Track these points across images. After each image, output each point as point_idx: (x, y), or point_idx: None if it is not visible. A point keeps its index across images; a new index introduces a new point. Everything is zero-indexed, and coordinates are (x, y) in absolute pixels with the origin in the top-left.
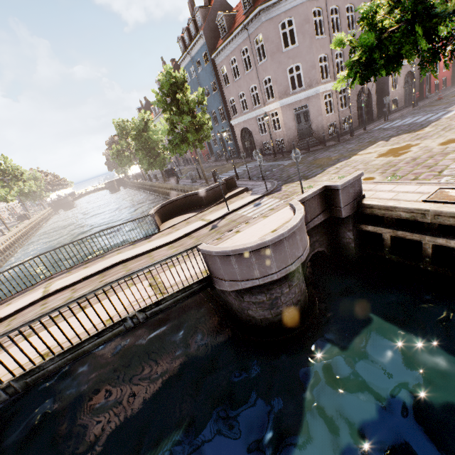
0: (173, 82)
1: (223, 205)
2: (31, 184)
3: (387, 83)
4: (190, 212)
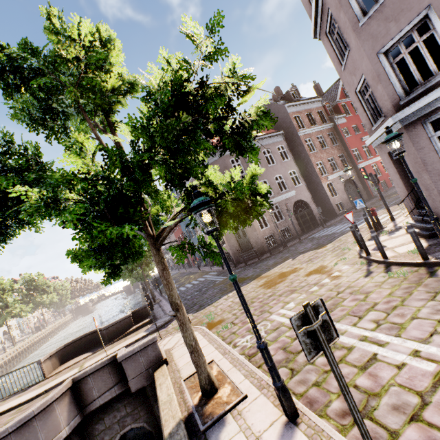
0: None
1: (116, 344)
2: (54, 295)
3: (325, 192)
4: (92, 350)
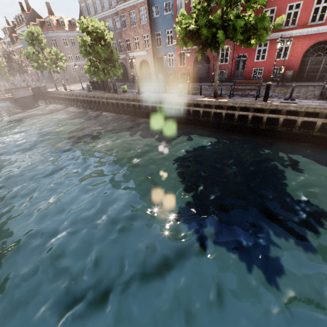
0: (8, 51)
1: None
2: None
3: None
4: None
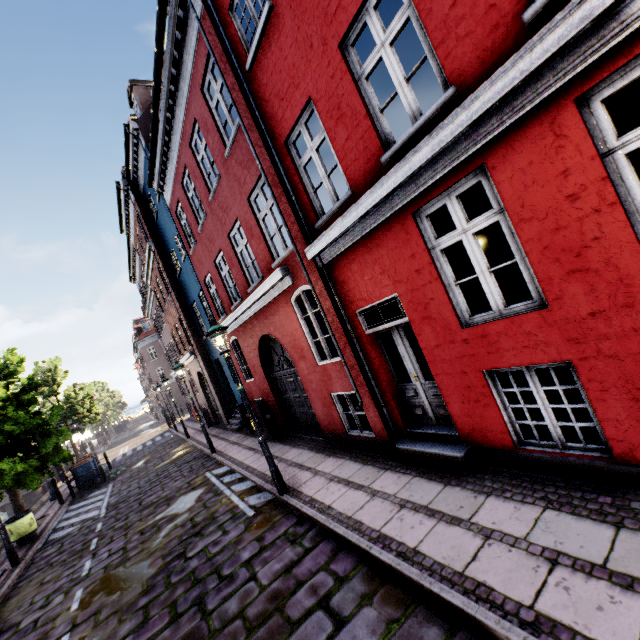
0: None
1: None
2: None
3: None
4: None
